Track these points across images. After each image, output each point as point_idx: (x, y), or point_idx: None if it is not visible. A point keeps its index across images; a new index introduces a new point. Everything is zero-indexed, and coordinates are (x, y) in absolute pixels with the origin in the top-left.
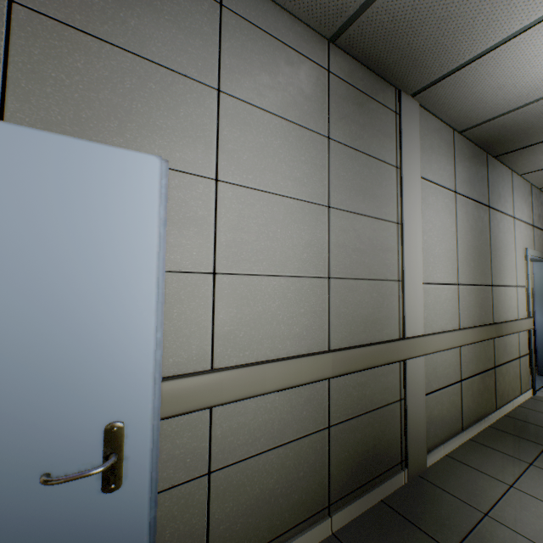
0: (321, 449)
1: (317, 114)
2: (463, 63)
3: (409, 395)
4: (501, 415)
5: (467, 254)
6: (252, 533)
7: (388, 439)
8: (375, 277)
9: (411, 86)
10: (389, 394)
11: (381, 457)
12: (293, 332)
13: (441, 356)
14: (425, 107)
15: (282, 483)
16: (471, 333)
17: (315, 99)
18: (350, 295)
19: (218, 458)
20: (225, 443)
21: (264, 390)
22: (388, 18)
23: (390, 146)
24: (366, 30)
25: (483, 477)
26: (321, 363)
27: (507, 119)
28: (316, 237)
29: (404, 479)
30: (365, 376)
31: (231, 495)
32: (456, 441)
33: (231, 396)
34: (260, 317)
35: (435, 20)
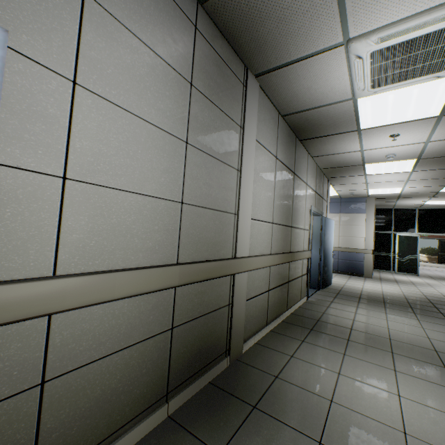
0: (164, 347)
1: (183, 59)
2: (289, 62)
3: (235, 301)
4: (289, 313)
5: (280, 203)
6: (90, 433)
7: (218, 335)
8: (219, 209)
9: (256, 68)
10: (221, 300)
11: (212, 349)
12: (146, 245)
13: (258, 273)
14: (263, 89)
15: (125, 381)
16: (277, 257)
17: (182, 46)
18: (199, 220)
19: (55, 367)
20: (65, 350)
21: (113, 297)
22: (245, 1)
23: (238, 109)
24: (228, 5)
25: (276, 353)
26: (170, 274)
27: (310, 114)
28: (173, 165)
29: (227, 364)
30: (205, 286)
31: (68, 402)
32: (263, 333)
33: (75, 303)
34: (115, 229)
35: (276, 19)
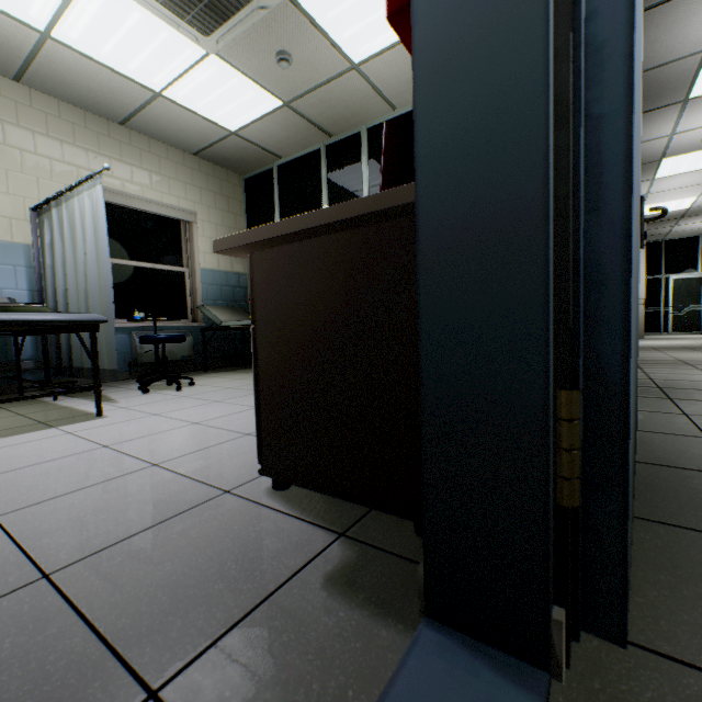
0: None
1: None
2: (650, 5)
3: None
4: None
5: None
6: None
7: None
8: None
9: None
10: None
11: None
12: None
13: None
14: None
15: None
16: None
17: None
18: None
19: None
20: None
21: None
22: None
23: None
24: None
25: None
26: None
27: None
28: None
29: None
30: None
31: None
32: None
33: None
34: None
35: None
